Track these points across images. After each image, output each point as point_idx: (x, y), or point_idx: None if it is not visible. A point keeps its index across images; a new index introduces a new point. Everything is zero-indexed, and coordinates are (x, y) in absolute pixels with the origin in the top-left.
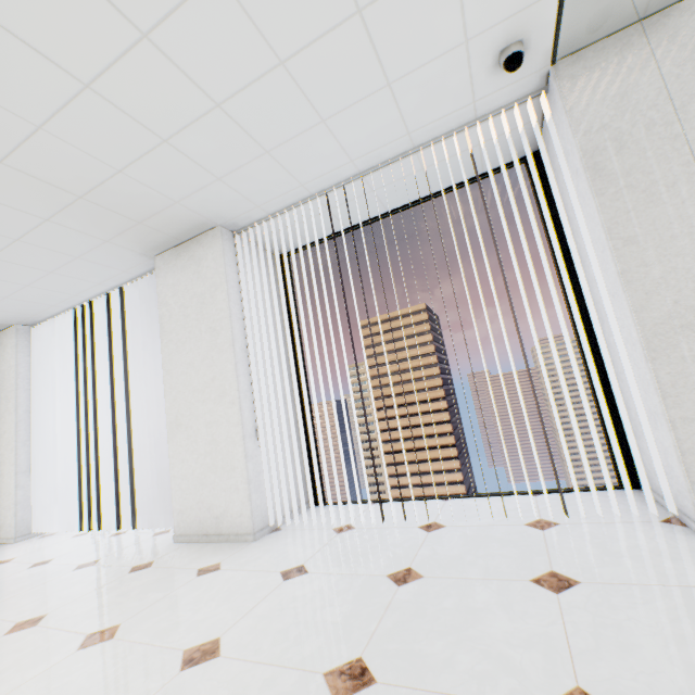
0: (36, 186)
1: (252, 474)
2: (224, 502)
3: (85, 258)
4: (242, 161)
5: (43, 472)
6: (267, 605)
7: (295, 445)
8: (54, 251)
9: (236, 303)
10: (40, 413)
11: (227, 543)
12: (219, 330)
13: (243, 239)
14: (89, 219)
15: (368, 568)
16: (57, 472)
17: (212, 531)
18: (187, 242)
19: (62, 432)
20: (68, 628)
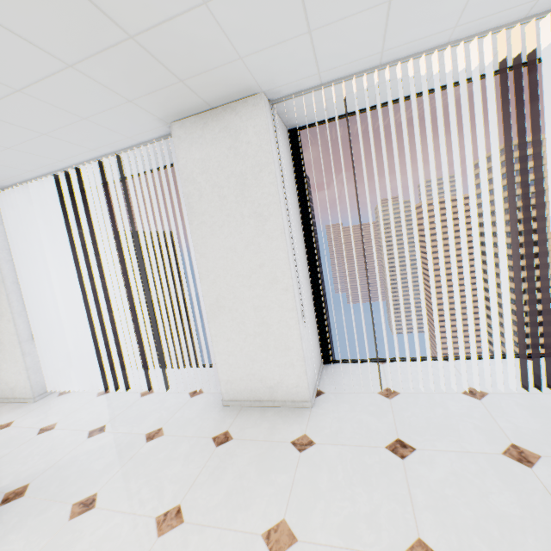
0: (78, 10)
1: (304, 352)
2: (277, 375)
3: (92, 120)
4: (353, 9)
5: (44, 339)
6: (422, 492)
7: (313, 317)
8: (59, 108)
9: (280, 186)
10: (27, 283)
11: (285, 409)
12: (267, 216)
13: (273, 110)
14: (124, 70)
15: (472, 444)
16: (56, 337)
17: (265, 398)
18: (216, 109)
19: (52, 300)
20: (228, 525)
